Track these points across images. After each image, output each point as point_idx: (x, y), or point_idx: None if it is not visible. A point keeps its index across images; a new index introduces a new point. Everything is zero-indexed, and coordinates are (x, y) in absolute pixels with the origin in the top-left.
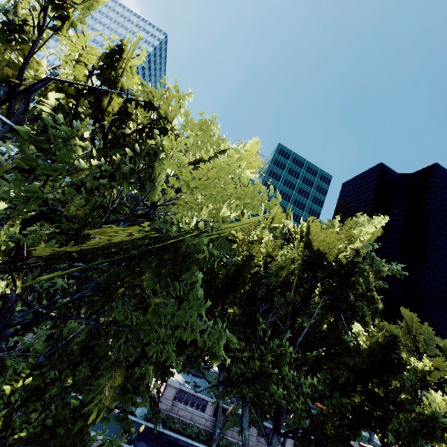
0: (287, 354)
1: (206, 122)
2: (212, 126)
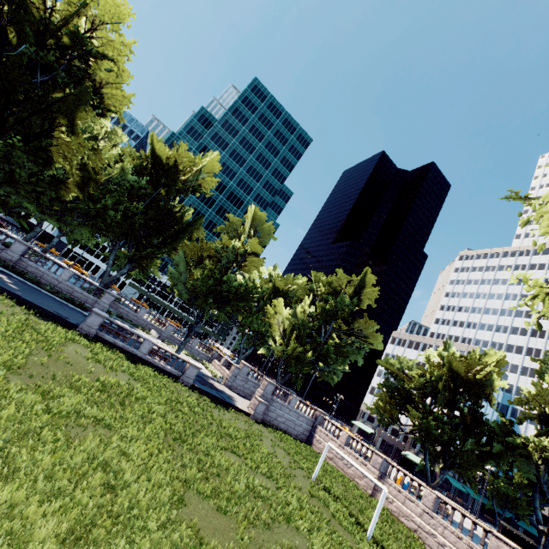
0: None
1: None
2: None
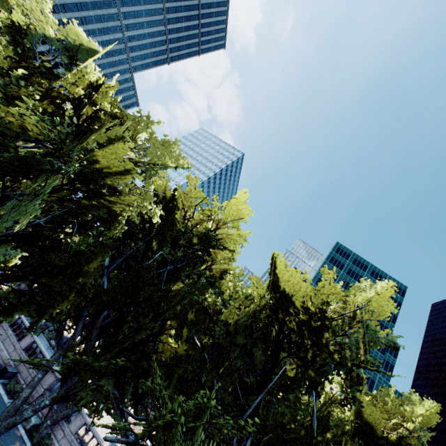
0: (210, 407)
1: (168, 143)
2: (173, 147)
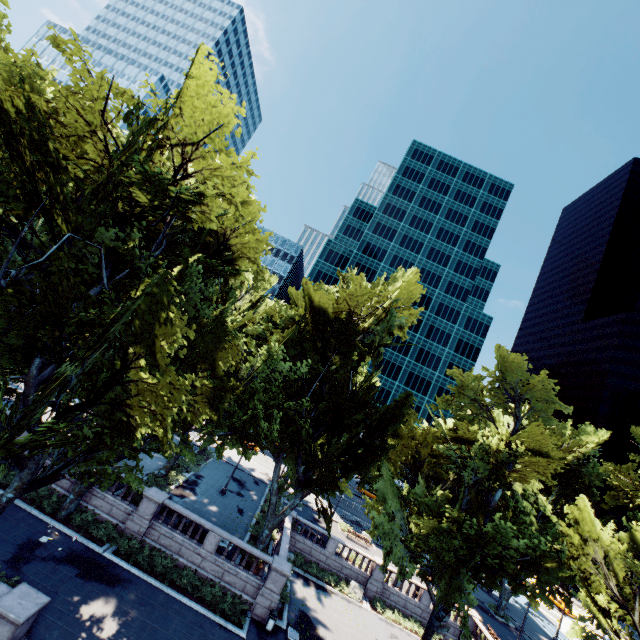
0: None
1: None
2: None
